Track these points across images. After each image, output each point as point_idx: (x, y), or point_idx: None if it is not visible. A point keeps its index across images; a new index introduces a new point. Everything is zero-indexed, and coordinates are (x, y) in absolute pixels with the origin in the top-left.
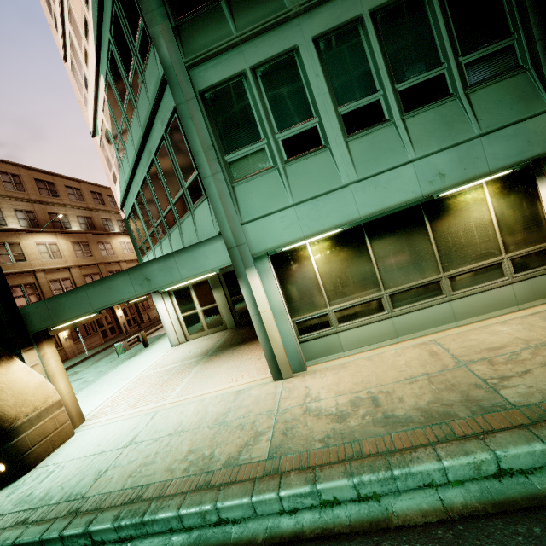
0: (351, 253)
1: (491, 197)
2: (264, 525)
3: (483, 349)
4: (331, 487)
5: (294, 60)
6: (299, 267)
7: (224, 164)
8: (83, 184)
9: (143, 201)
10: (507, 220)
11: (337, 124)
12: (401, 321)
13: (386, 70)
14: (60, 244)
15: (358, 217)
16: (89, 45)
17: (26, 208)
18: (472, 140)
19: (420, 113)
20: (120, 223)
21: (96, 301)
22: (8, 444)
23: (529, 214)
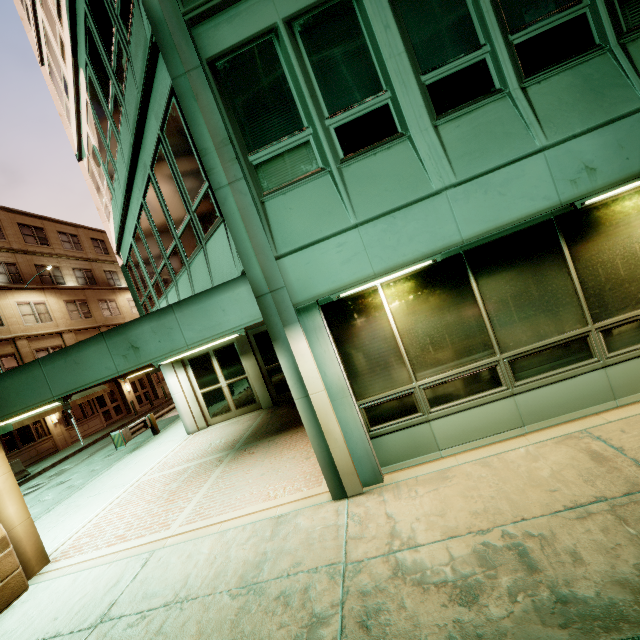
0: (447, 298)
1: None
2: None
3: None
4: None
5: (351, 5)
6: (366, 322)
7: (248, 168)
8: (81, 230)
9: (142, 239)
10: None
11: (420, 100)
12: (528, 400)
13: (495, 13)
14: (49, 303)
15: (459, 241)
16: (63, 31)
17: (5, 260)
18: (637, 112)
19: (549, 76)
20: None
21: (57, 383)
22: None
23: None
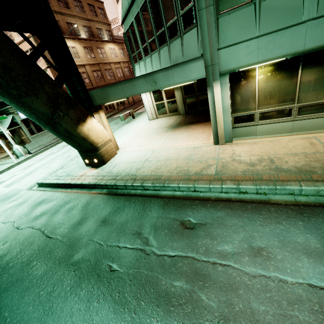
0: (285, 77)
1: None
2: (214, 195)
3: None
4: (246, 187)
5: None
6: (246, 83)
7: None
8: None
9: (141, 21)
10: None
11: None
12: (299, 123)
13: None
14: (77, 48)
15: (302, 50)
16: None
17: None
18: None
19: None
20: (107, 33)
21: (127, 92)
22: (97, 153)
23: None
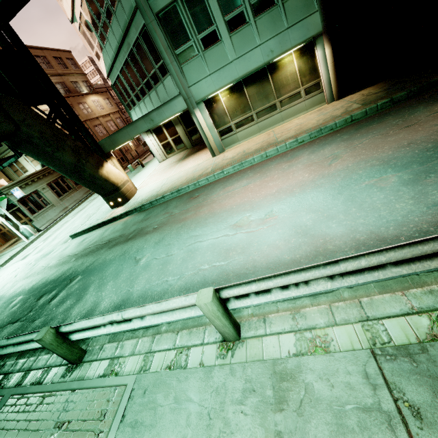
0: (238, 95)
1: (296, 59)
2: (211, 182)
3: (284, 129)
4: (227, 169)
5: None
6: (216, 105)
7: (175, 55)
8: (45, 51)
9: (127, 74)
10: (302, 70)
11: (225, 27)
12: (261, 124)
13: None
14: None
15: (238, 77)
16: None
17: None
18: (284, 31)
19: (262, 16)
20: (85, 84)
21: (132, 134)
22: (120, 192)
23: (311, 66)
